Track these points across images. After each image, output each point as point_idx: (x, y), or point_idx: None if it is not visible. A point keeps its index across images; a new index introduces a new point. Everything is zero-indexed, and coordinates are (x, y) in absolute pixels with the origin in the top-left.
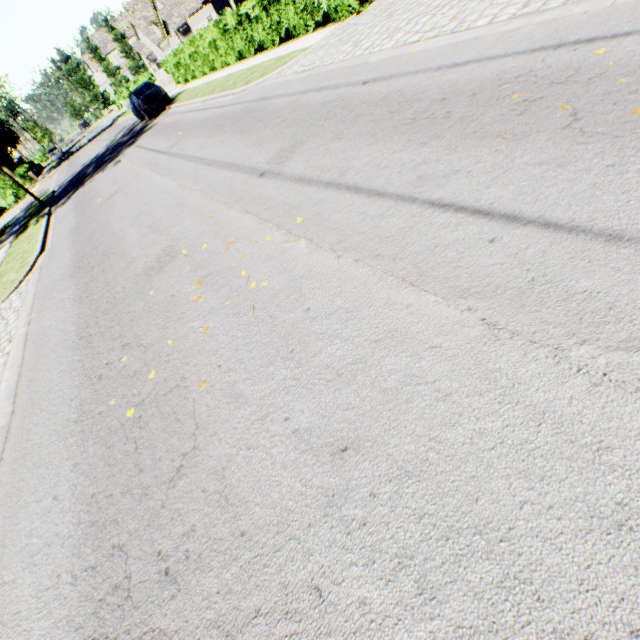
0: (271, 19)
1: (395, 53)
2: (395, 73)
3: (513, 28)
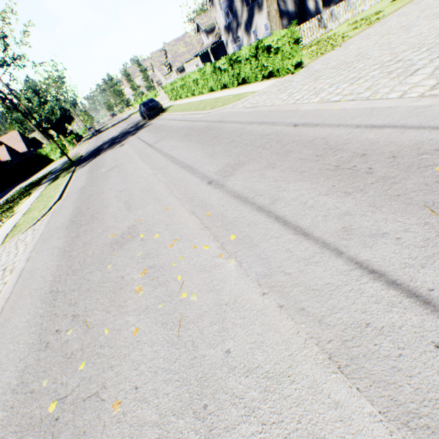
0: (234, 71)
1: (320, 107)
2: (320, 122)
3: (424, 104)
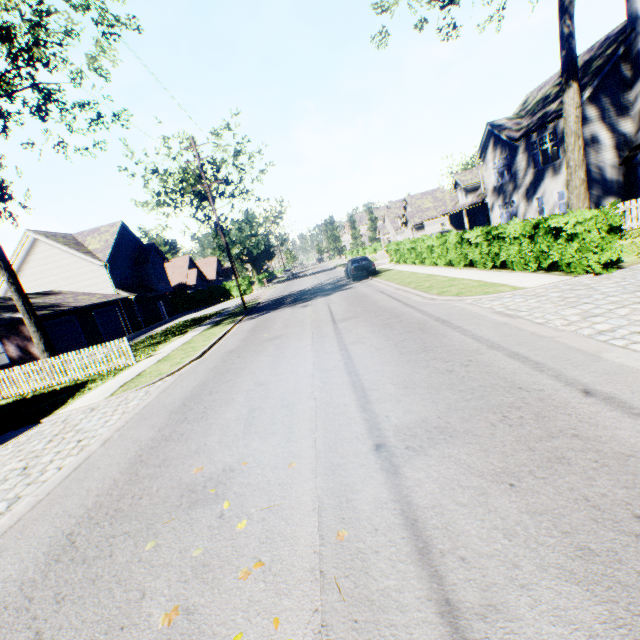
0: (490, 248)
1: None
2: None
3: None
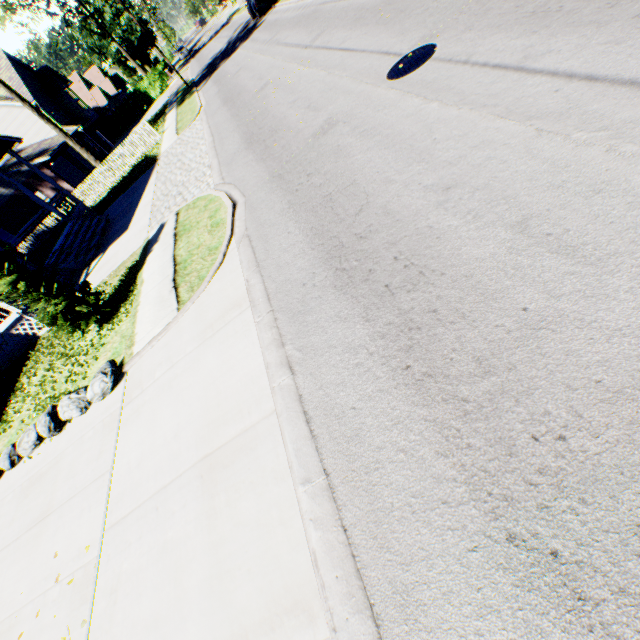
0: None
1: None
2: None
3: None
